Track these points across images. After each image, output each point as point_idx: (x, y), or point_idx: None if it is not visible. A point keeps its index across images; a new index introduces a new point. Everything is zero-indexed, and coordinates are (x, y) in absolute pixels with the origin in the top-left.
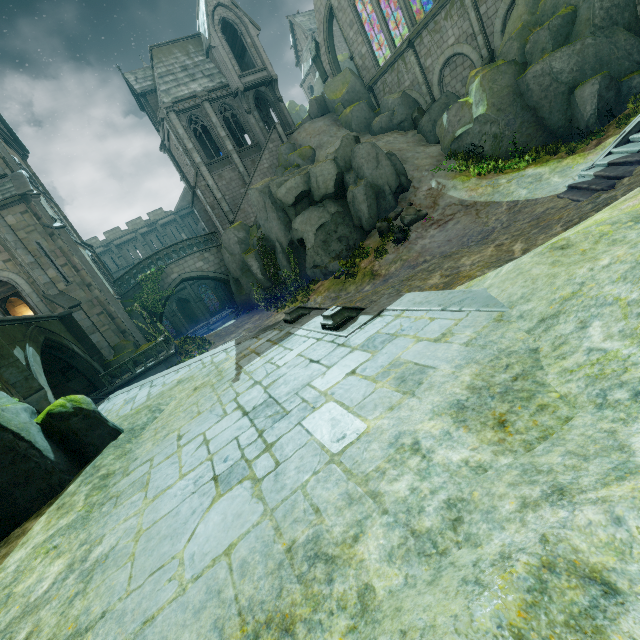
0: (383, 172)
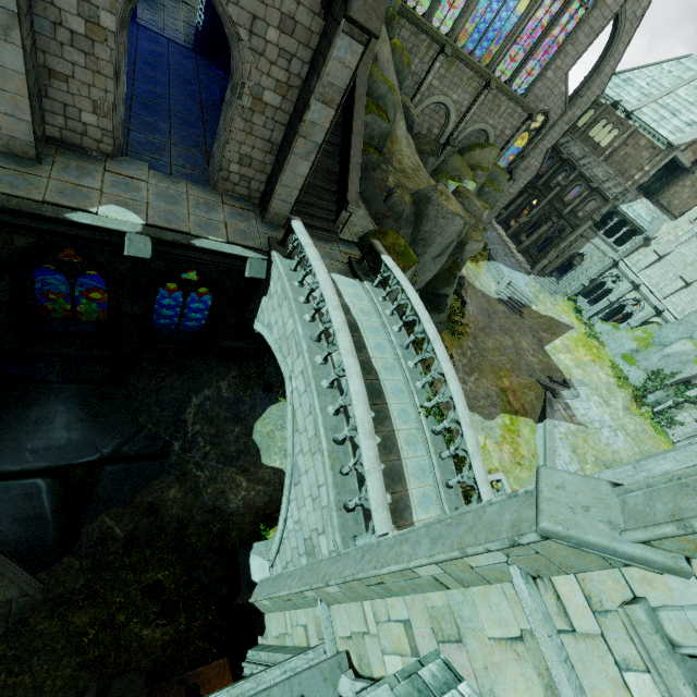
0: None
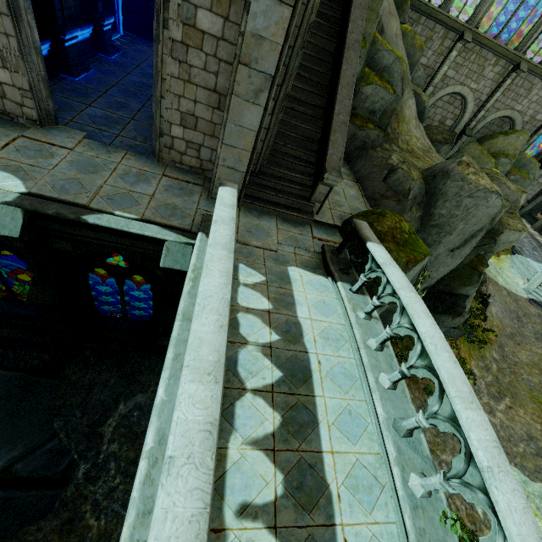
0: None
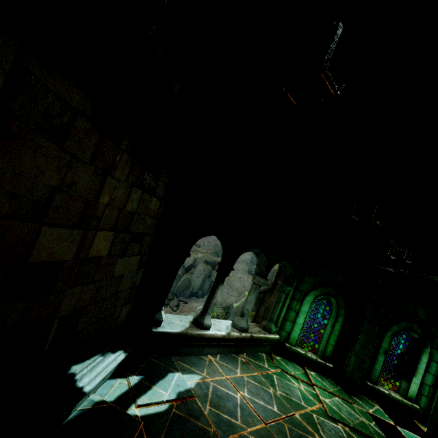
0: (196, 281)
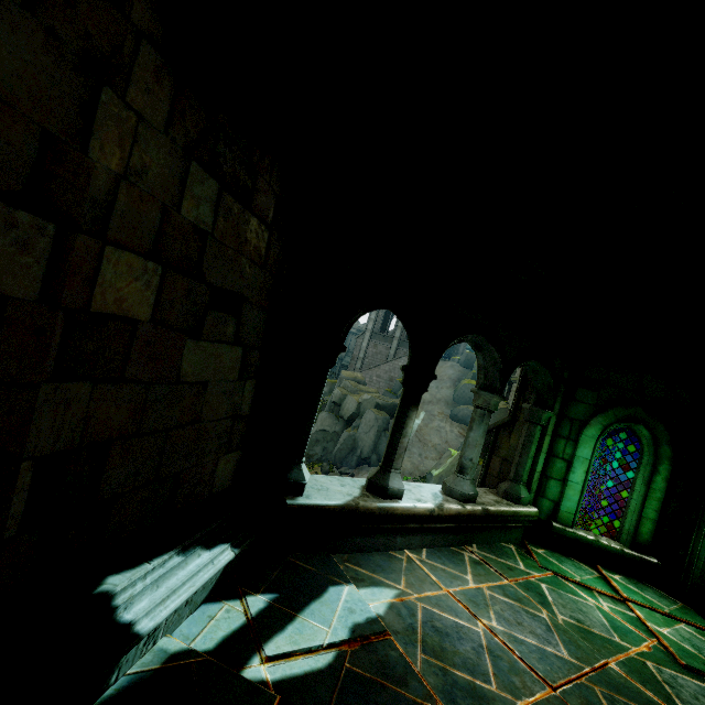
0: (366, 439)
